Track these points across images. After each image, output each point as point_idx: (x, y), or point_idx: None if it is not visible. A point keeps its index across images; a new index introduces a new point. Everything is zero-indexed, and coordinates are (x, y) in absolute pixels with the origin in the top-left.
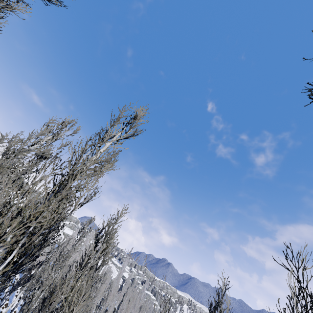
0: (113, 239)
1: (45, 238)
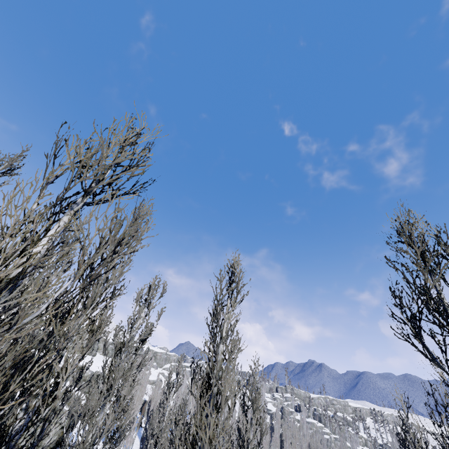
0: (260, 402)
1: None
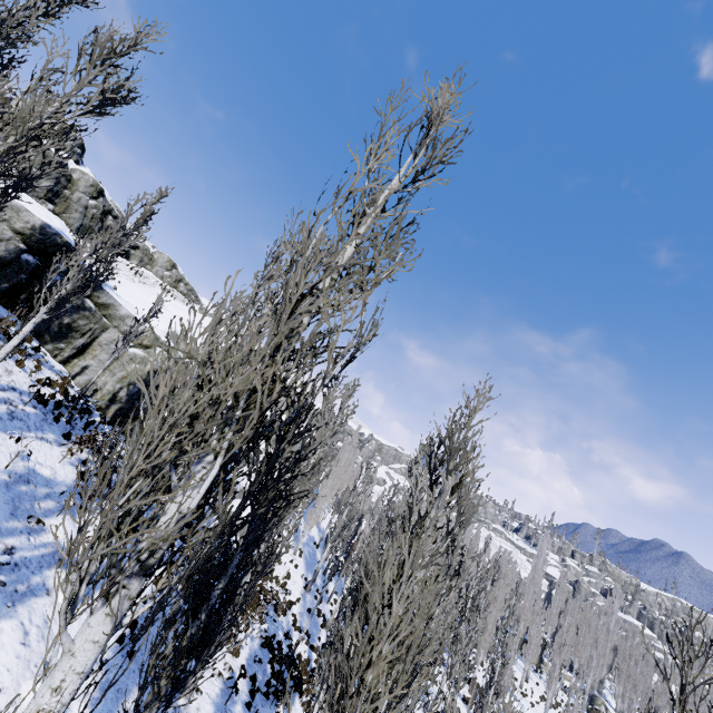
0: (473, 465)
1: (280, 439)
